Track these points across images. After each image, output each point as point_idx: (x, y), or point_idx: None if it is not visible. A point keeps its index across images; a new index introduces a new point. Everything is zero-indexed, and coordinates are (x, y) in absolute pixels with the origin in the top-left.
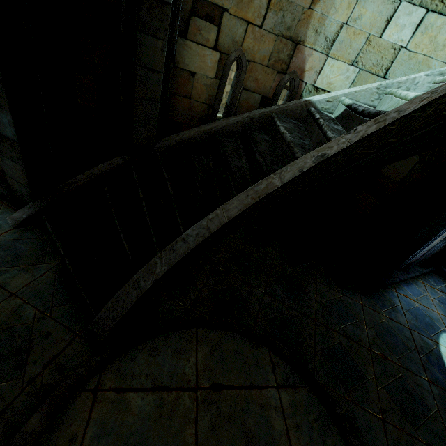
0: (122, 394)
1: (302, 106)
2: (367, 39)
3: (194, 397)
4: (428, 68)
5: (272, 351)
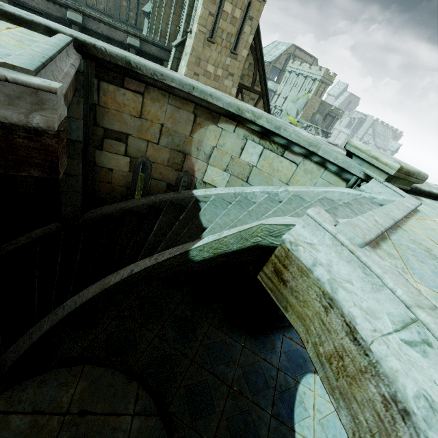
0: (7, 415)
1: (189, 198)
2: (231, 157)
3: (62, 420)
4: (272, 181)
5: (141, 386)
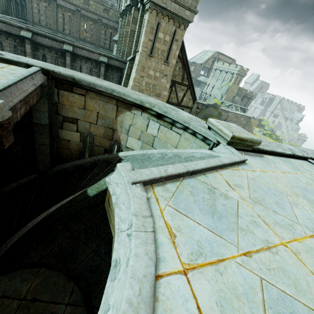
0: None
1: (116, 157)
2: (141, 131)
3: (19, 303)
4: (167, 146)
5: (76, 284)
